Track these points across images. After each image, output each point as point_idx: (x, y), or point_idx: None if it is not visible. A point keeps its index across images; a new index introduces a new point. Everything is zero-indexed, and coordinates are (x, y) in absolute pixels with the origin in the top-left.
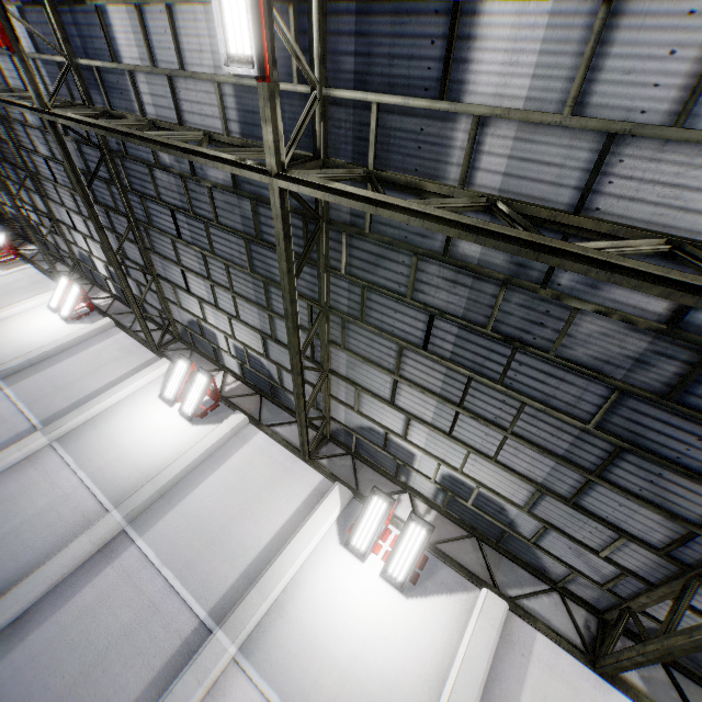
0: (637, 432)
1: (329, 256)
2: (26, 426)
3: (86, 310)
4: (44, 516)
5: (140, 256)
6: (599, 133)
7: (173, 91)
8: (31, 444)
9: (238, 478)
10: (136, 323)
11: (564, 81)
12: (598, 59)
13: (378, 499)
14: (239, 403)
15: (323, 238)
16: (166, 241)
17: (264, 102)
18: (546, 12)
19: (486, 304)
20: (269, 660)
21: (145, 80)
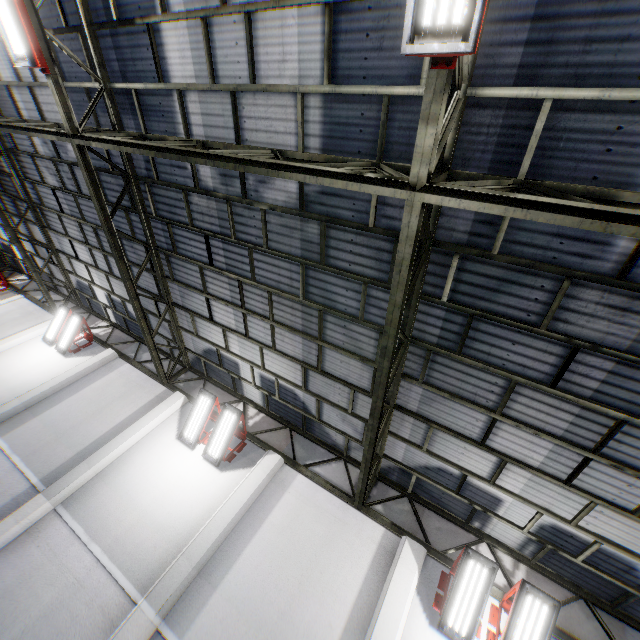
0: None
1: (424, 281)
2: (23, 486)
3: (84, 341)
4: (51, 616)
5: (155, 284)
6: None
7: (235, 108)
8: (31, 513)
9: (286, 539)
10: (140, 352)
11: None
12: None
13: (475, 564)
14: (267, 439)
15: (425, 262)
16: (191, 269)
17: (433, 96)
18: None
19: None
20: None
21: (197, 99)
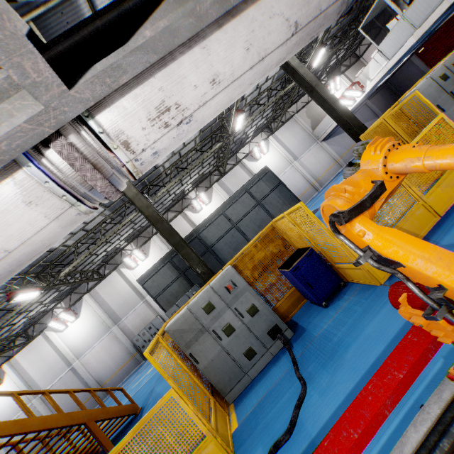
0: None
1: None
2: None
3: None
4: None
5: None
6: None
7: None
8: None
9: (33, 363)
10: None
11: None
12: None
13: (50, 324)
14: None
15: None
16: None
17: None
18: None
19: None
20: (82, 352)
21: None
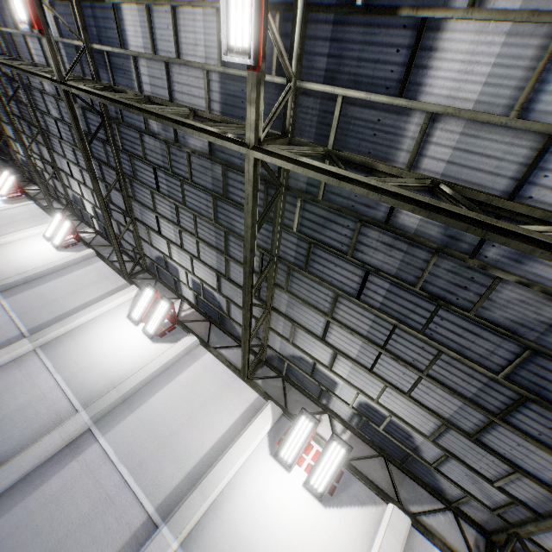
0: (542, 386)
1: (284, 215)
2: (16, 333)
3: (73, 241)
4: (23, 411)
5: (123, 202)
6: (539, 134)
7: (168, 74)
8: (18, 349)
9: (188, 391)
10: (113, 254)
11: (512, 90)
12: (546, 74)
13: (305, 419)
14: (192, 326)
15: (281, 201)
16: (146, 192)
17: (252, 87)
18: (504, 32)
19: (417, 266)
20: None
21: (145, 64)
